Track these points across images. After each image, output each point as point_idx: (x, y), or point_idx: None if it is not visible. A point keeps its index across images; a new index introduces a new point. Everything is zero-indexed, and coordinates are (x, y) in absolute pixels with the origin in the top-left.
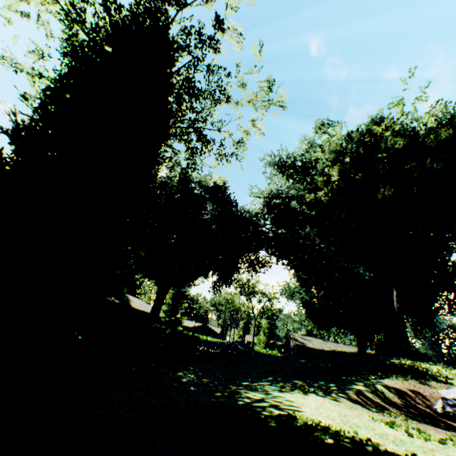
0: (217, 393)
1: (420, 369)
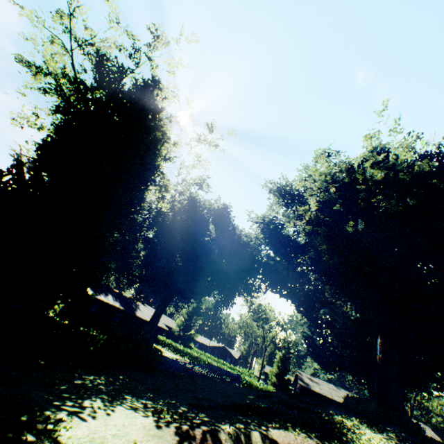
0: (66, 394)
1: (345, 431)
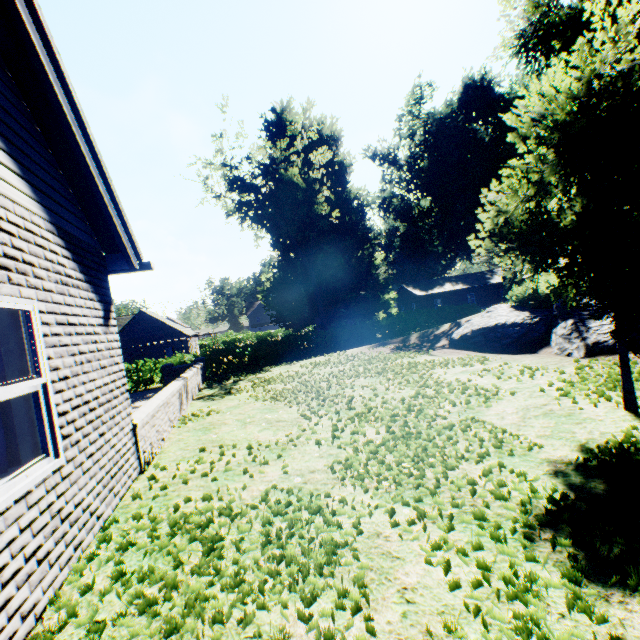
0: None
1: None
